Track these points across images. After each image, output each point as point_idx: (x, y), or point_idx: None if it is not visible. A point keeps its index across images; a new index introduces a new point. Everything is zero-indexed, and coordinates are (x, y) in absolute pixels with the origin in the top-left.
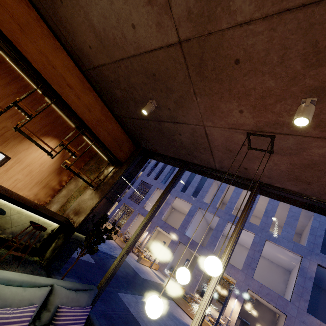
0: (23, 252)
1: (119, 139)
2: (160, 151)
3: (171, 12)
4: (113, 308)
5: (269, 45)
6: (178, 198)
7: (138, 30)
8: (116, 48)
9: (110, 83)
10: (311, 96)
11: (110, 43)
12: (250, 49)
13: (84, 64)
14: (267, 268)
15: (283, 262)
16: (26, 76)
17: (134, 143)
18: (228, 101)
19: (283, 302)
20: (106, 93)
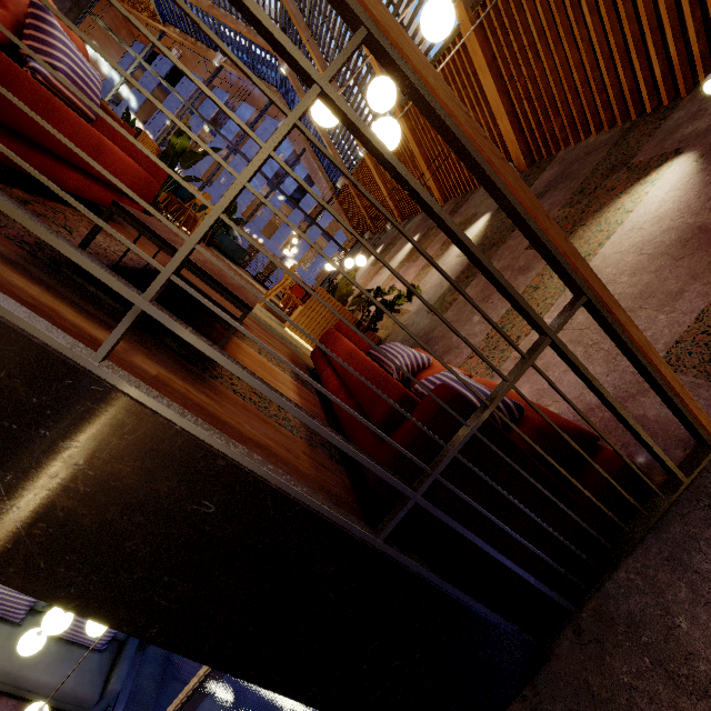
0: None
1: None
2: None
3: None
4: None
5: None
6: None
7: None
8: None
9: None
10: None
11: None
12: None
13: None
14: None
15: None
16: None
17: None
18: None
19: None
20: None
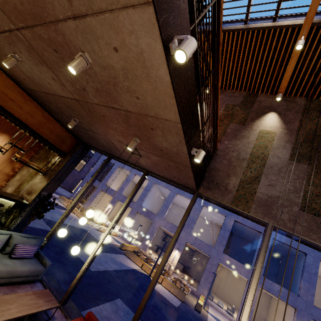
0: None
1: (62, 136)
2: (94, 146)
3: (66, 87)
4: (66, 257)
5: (111, 115)
6: (137, 175)
7: (52, 86)
8: (43, 87)
9: (45, 101)
10: (136, 136)
11: (37, 83)
12: (106, 113)
13: (22, 85)
14: (207, 227)
15: (217, 221)
16: None
17: (76, 138)
18: (111, 130)
19: (209, 248)
20: (44, 104)
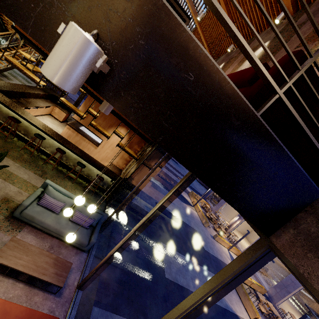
0: (100, 191)
1: None
2: None
3: None
4: (147, 246)
5: None
6: None
7: None
8: None
9: None
10: None
11: None
12: None
13: None
14: None
15: None
16: (90, 95)
17: None
18: None
19: None
20: None
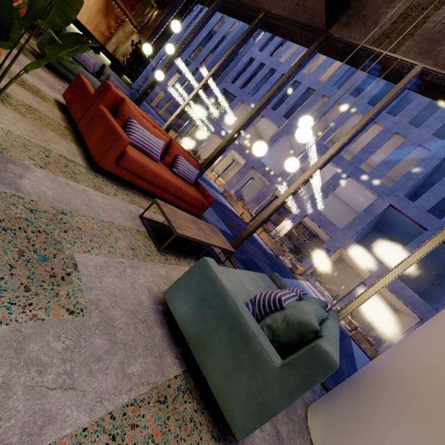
0: None
1: None
2: None
3: None
4: None
5: None
6: (264, 118)
7: None
8: None
9: None
10: None
11: None
12: None
13: None
14: (343, 214)
15: (363, 208)
16: None
17: None
18: None
19: (334, 229)
20: None
